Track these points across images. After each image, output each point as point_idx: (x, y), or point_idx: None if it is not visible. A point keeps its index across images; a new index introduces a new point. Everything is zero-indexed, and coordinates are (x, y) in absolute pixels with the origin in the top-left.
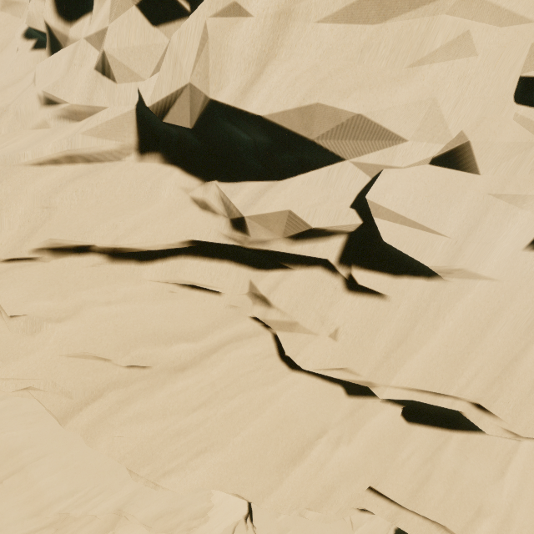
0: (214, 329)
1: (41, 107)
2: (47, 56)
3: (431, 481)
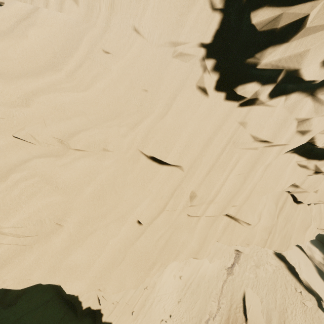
0: (279, 200)
1: (254, 141)
2: (237, 105)
3: (322, 219)
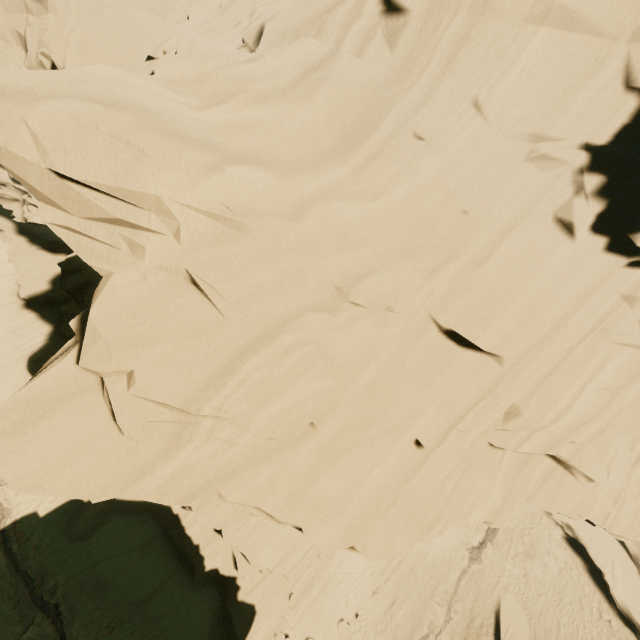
0: (635, 443)
1: None
2: (624, 263)
3: None
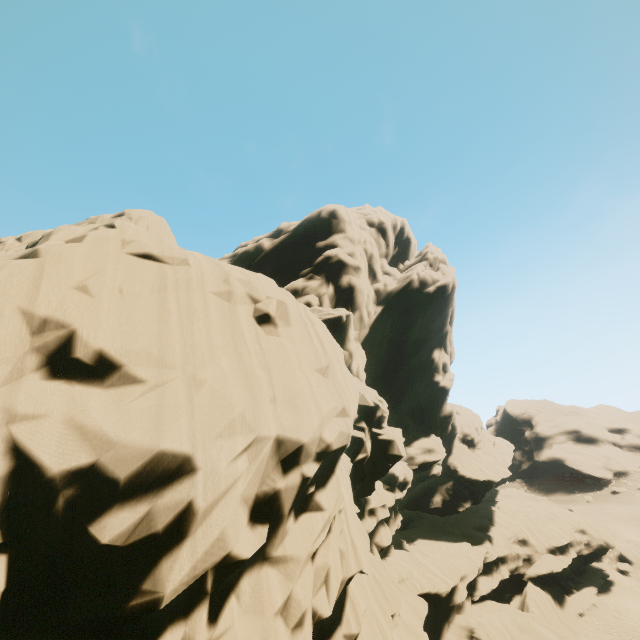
0: None
1: None
2: None
3: None
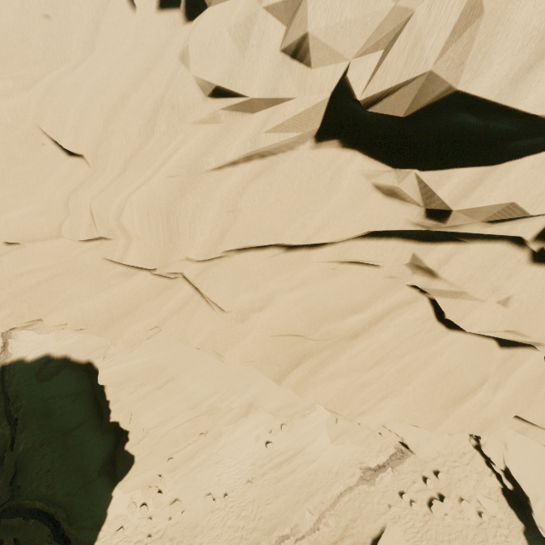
0: (376, 299)
1: (205, 99)
2: (181, 18)
3: None
